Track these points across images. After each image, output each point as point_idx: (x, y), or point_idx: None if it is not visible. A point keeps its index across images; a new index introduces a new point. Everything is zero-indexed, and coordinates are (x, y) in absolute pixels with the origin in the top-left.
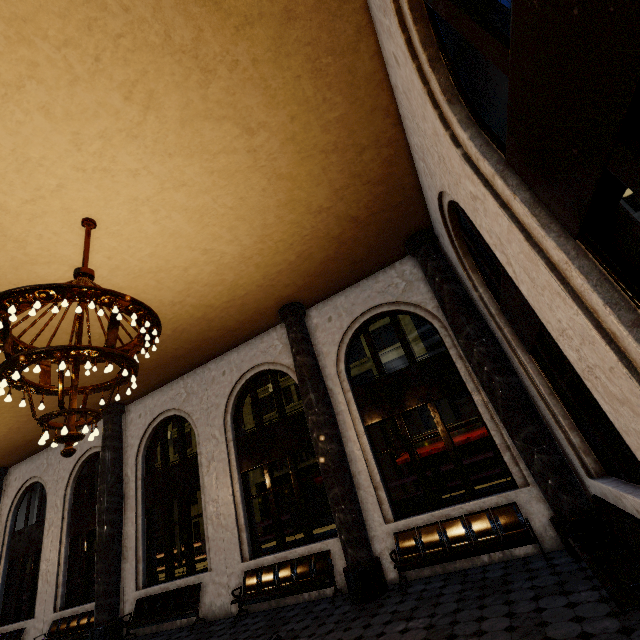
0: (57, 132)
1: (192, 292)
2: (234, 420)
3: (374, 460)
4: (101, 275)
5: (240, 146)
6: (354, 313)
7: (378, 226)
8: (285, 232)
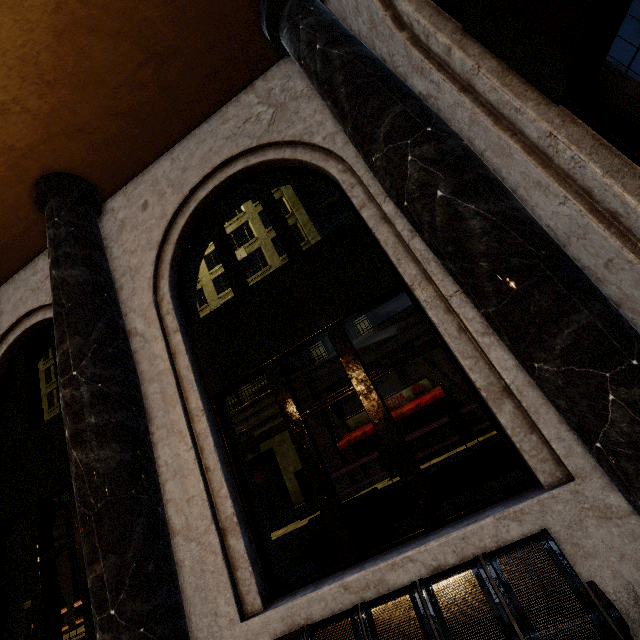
0: None
1: None
2: None
3: (222, 467)
4: None
5: None
6: (185, 184)
7: None
8: None
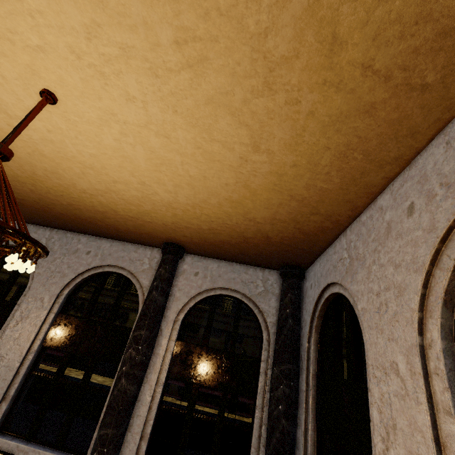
0: (76, 5)
1: (107, 195)
2: (69, 296)
3: (156, 411)
4: (30, 135)
5: (239, 150)
6: (216, 283)
7: (278, 249)
8: (215, 213)
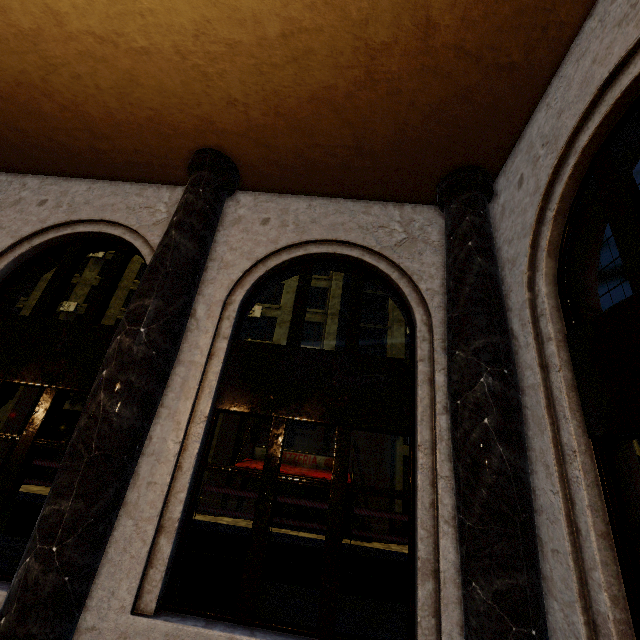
0: None
1: None
2: (3, 281)
3: (192, 474)
4: None
5: None
6: (307, 233)
7: (443, 94)
8: None
